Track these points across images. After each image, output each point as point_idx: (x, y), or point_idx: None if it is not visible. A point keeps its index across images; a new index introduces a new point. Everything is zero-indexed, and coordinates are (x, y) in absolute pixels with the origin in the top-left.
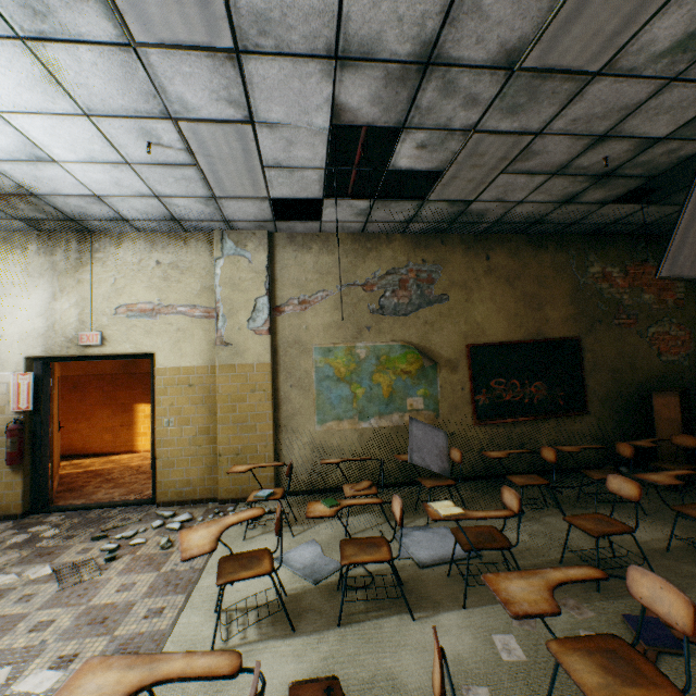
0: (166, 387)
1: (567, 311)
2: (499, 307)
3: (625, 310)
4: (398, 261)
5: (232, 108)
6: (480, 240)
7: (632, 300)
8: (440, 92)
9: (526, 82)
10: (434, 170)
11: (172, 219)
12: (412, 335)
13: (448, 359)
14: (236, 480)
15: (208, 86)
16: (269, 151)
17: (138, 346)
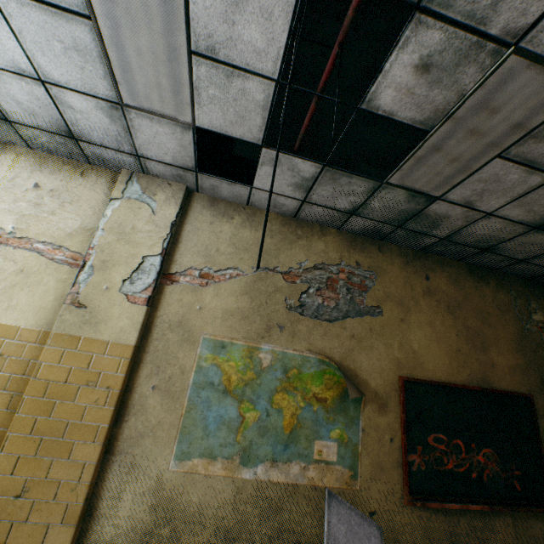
0: None
1: (514, 359)
2: (439, 336)
3: None
4: (329, 256)
5: None
6: (419, 257)
7: None
8: None
9: None
10: (418, 126)
11: (69, 134)
12: (334, 348)
13: (376, 391)
14: None
15: None
16: (202, 13)
17: None
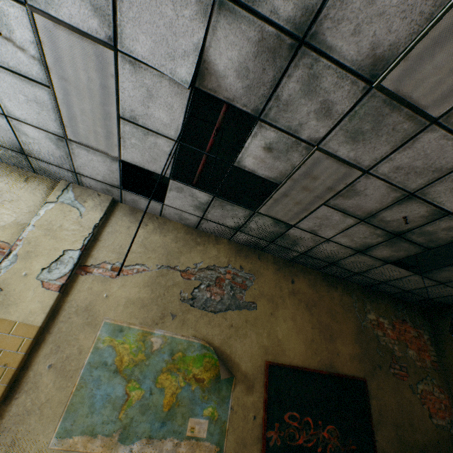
0: None
1: (353, 348)
2: (299, 328)
3: (398, 360)
4: (220, 260)
5: (96, 18)
6: (288, 265)
7: (401, 352)
8: (303, 87)
9: (377, 105)
10: (272, 180)
11: (21, 151)
12: (215, 335)
13: (246, 373)
14: None
15: None
16: (127, 98)
17: None
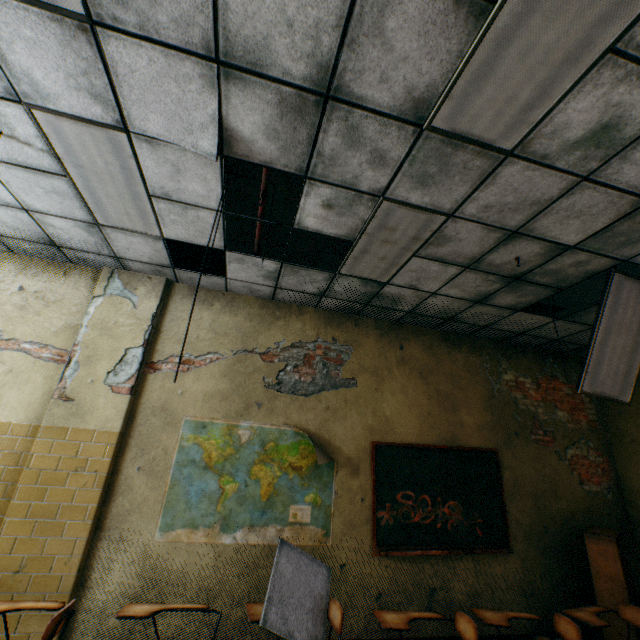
0: None
1: (482, 417)
2: (411, 401)
3: (542, 425)
4: (307, 334)
5: (98, 105)
6: (394, 328)
7: (547, 415)
8: (344, 139)
9: (437, 147)
10: (344, 237)
11: (51, 242)
12: (310, 420)
13: (349, 457)
14: None
15: (61, 65)
16: (154, 176)
17: None
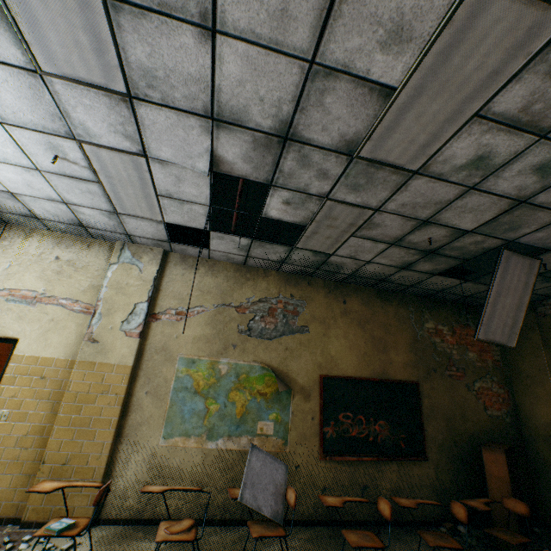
0: (16, 376)
1: (407, 357)
2: (351, 344)
3: (455, 363)
4: (270, 292)
5: (128, 141)
6: (339, 287)
7: (460, 355)
8: (298, 163)
9: (364, 168)
10: (299, 223)
11: (80, 224)
12: (273, 358)
13: (303, 386)
14: (51, 496)
15: (106, 119)
16: (161, 183)
17: (5, 329)
